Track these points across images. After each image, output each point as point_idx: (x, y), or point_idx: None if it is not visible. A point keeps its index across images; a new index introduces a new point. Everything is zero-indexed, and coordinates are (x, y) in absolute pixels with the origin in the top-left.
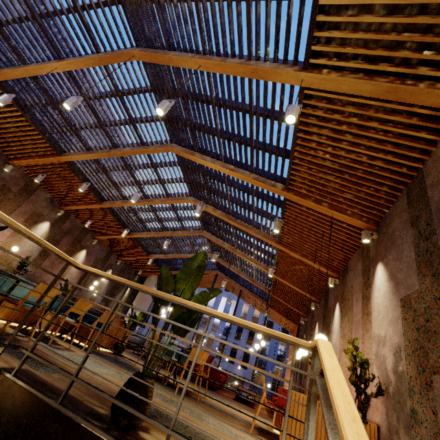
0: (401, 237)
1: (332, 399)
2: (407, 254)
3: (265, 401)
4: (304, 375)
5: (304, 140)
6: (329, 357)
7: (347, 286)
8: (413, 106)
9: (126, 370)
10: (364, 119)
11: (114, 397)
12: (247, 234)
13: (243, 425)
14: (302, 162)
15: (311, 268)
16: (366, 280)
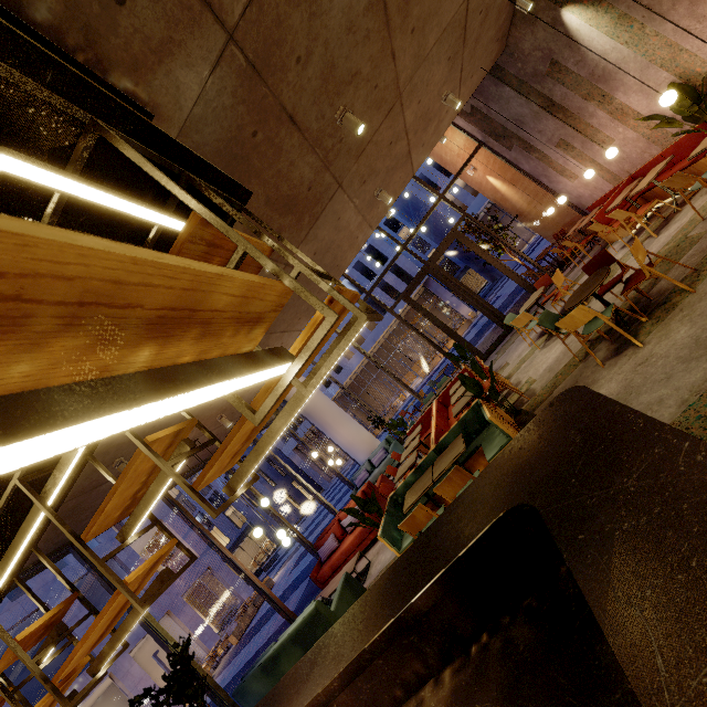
0: None
1: None
2: None
3: None
4: None
5: None
6: None
7: None
8: None
9: None
10: None
11: None
12: None
13: None
14: None
15: None
16: None
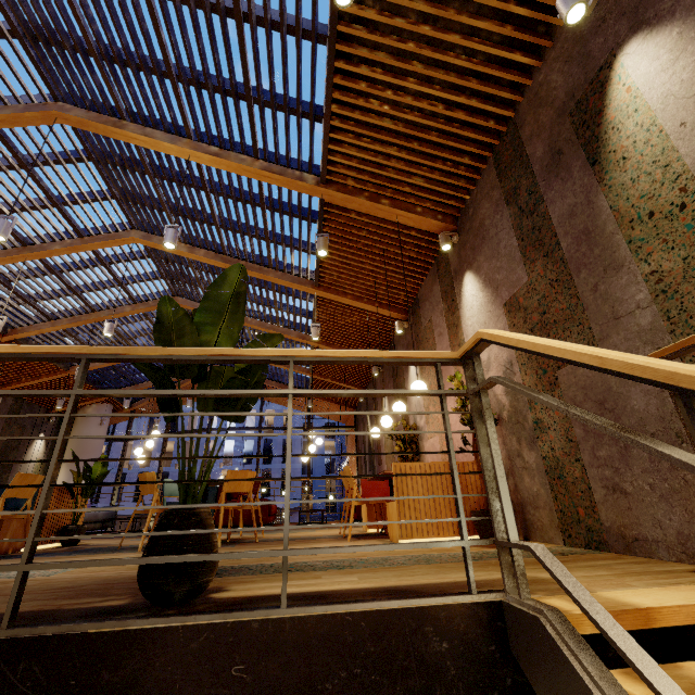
0: (495, 225)
1: (573, 354)
2: (506, 245)
3: (358, 497)
4: (378, 463)
5: (347, 78)
6: (517, 335)
7: (423, 324)
8: (508, 1)
9: (110, 554)
10: (440, 29)
11: (120, 582)
12: (261, 285)
13: (335, 540)
14: (346, 124)
15: (368, 316)
16: (451, 304)
